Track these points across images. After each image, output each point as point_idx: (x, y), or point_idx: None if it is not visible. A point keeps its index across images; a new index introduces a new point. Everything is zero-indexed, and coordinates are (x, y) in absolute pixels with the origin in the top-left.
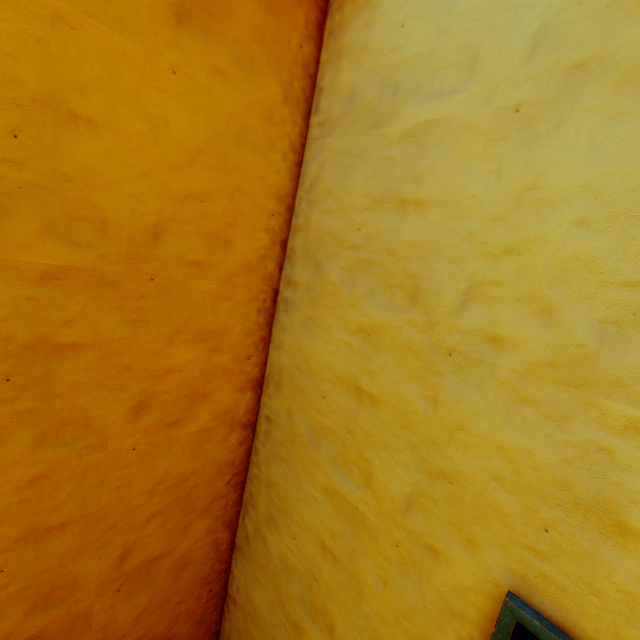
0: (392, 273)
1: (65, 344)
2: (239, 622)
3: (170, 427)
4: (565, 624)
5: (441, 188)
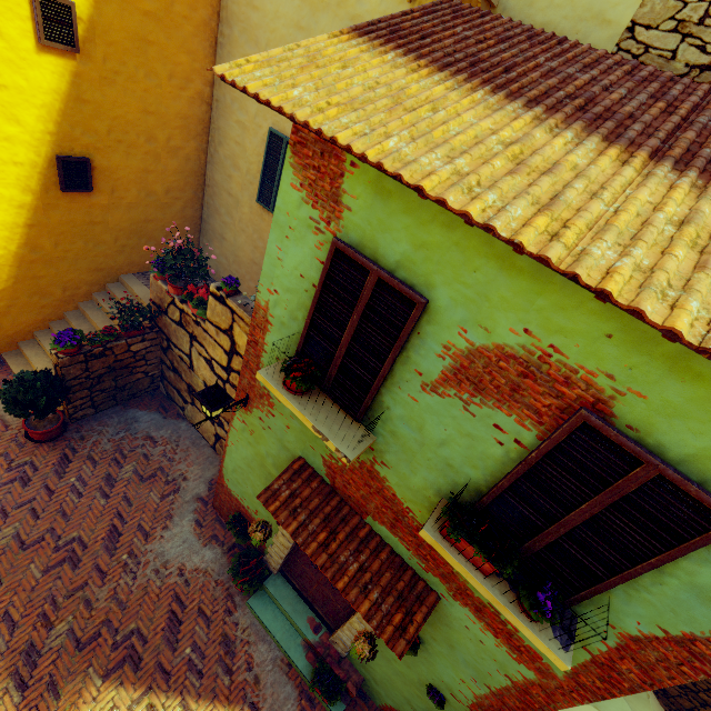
0: (252, 35)
1: (150, 41)
2: (211, 193)
3: (181, 90)
4: (279, 131)
5: (262, 5)
